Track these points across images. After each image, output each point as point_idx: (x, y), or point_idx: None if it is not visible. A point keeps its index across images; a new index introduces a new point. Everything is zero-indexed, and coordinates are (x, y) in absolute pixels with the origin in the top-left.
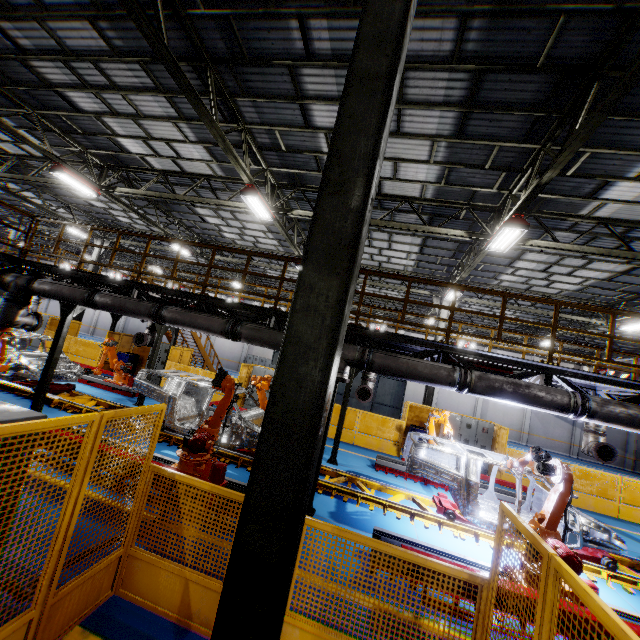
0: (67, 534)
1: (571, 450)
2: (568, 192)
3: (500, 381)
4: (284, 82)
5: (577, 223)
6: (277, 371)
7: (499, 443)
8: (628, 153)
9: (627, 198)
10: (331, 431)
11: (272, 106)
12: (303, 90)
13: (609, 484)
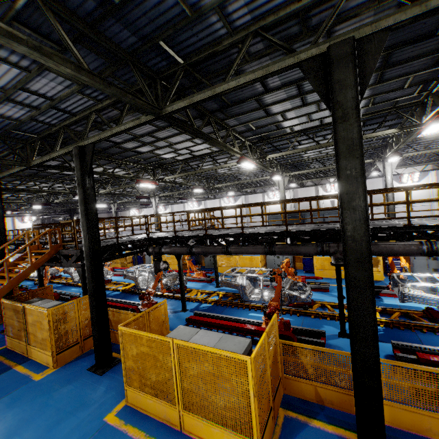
0: (271, 378)
1: None
2: None
3: None
4: (252, 104)
5: None
6: (350, 315)
7: None
8: None
9: None
10: (329, 274)
11: (246, 115)
12: (264, 103)
13: None
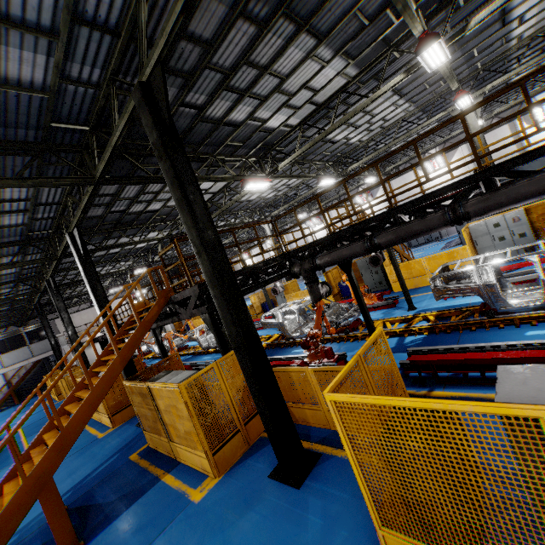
0: None
1: None
2: None
3: None
4: None
5: None
6: None
7: None
8: None
9: None
10: None
11: None
12: None
13: None
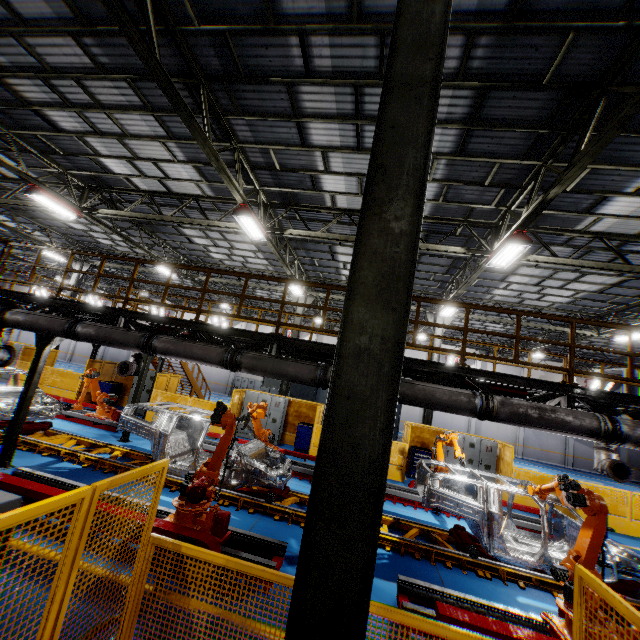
0: None
1: (566, 461)
2: (565, 208)
3: (524, 406)
4: (281, 100)
5: (573, 238)
6: (325, 433)
7: (504, 462)
8: (628, 169)
9: (623, 213)
10: None
11: (267, 124)
12: (300, 108)
13: (618, 500)
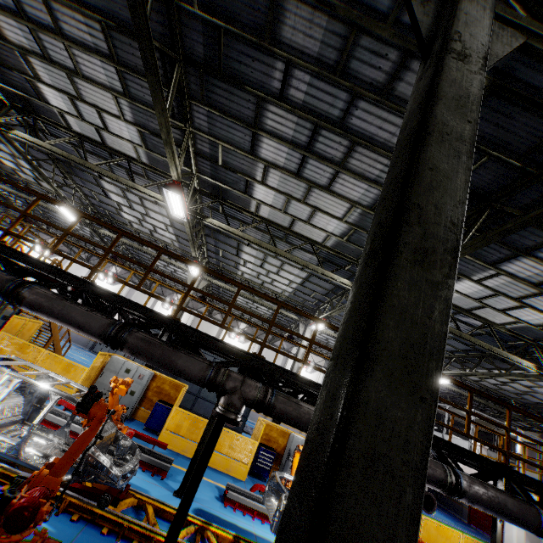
0: None
1: None
2: None
3: None
4: (247, 108)
5: None
6: None
7: None
8: (481, 263)
9: (465, 292)
10: (180, 444)
11: (226, 123)
12: (262, 122)
13: None
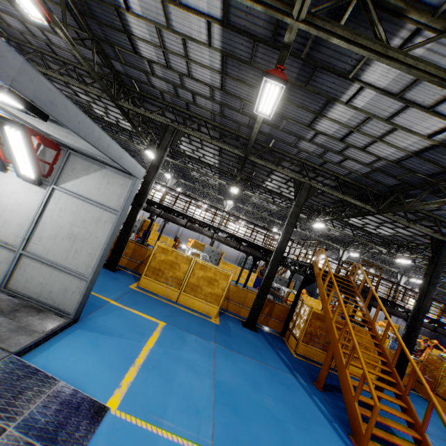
0: None
1: None
2: None
3: None
4: None
5: None
6: None
7: None
8: None
9: None
10: None
11: None
12: None
13: None
